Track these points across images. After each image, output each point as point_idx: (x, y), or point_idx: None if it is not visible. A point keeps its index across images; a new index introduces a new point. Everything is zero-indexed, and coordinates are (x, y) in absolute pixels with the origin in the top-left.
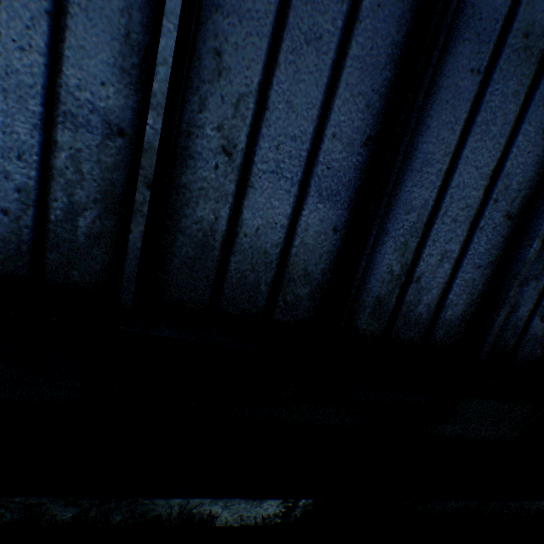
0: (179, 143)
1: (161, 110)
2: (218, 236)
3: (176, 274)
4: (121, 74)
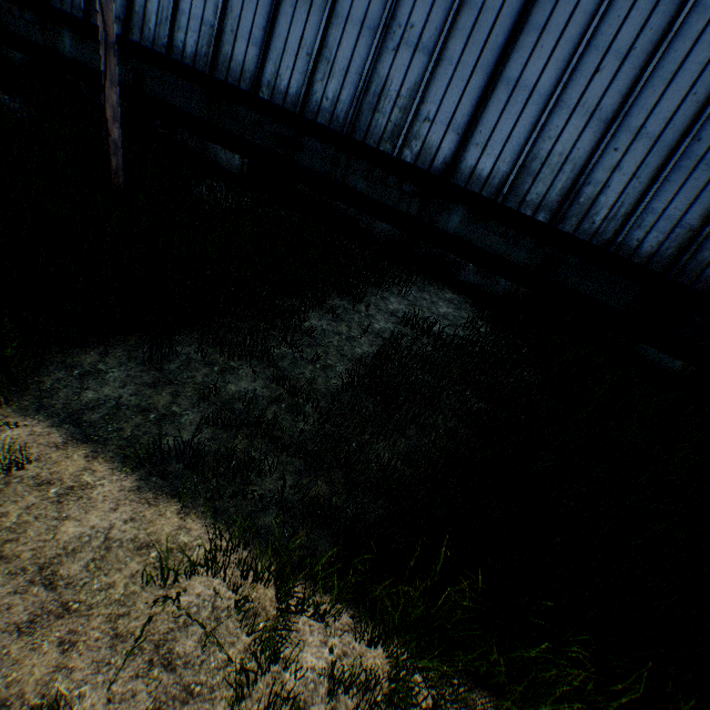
0: (706, 235)
1: (709, 228)
2: (705, 262)
3: (686, 270)
4: (699, 217)
